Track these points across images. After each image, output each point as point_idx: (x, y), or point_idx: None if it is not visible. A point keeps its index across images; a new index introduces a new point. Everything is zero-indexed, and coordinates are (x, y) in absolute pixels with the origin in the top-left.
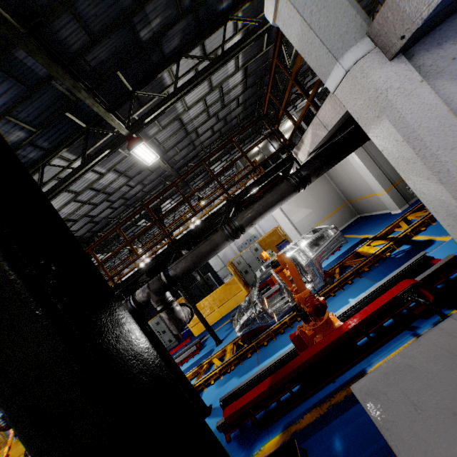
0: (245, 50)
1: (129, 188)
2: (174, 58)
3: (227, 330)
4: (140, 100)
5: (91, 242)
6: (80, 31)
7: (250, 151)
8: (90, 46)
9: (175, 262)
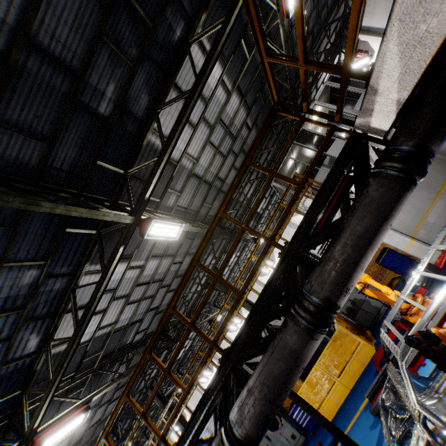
0: (228, 69)
1: (178, 264)
2: (151, 117)
3: (373, 429)
4: (139, 177)
5: (168, 330)
6: (29, 141)
7: (280, 164)
8: (49, 150)
9: (236, 403)
